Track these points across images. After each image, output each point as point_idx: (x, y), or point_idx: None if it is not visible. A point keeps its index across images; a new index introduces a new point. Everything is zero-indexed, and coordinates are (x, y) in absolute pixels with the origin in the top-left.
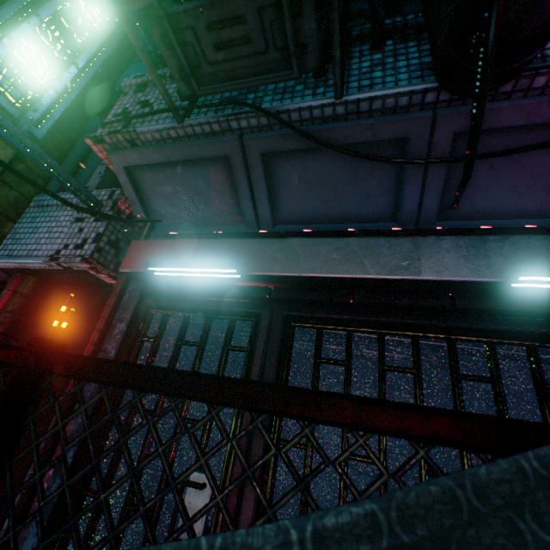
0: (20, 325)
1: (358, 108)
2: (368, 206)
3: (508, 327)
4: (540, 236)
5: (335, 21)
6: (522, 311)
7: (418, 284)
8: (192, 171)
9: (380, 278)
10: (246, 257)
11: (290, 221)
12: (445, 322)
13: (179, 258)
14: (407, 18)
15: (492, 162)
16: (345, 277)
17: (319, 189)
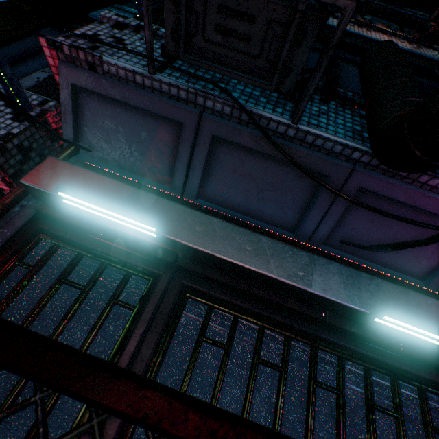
0: None
1: (305, 138)
2: (278, 213)
3: (356, 348)
4: (393, 285)
5: (323, 64)
6: (369, 338)
7: (306, 294)
8: (141, 120)
9: (280, 279)
10: (167, 218)
11: (212, 199)
12: (314, 331)
13: (96, 193)
14: (348, 93)
15: (374, 218)
16: (251, 269)
17: (247, 184)
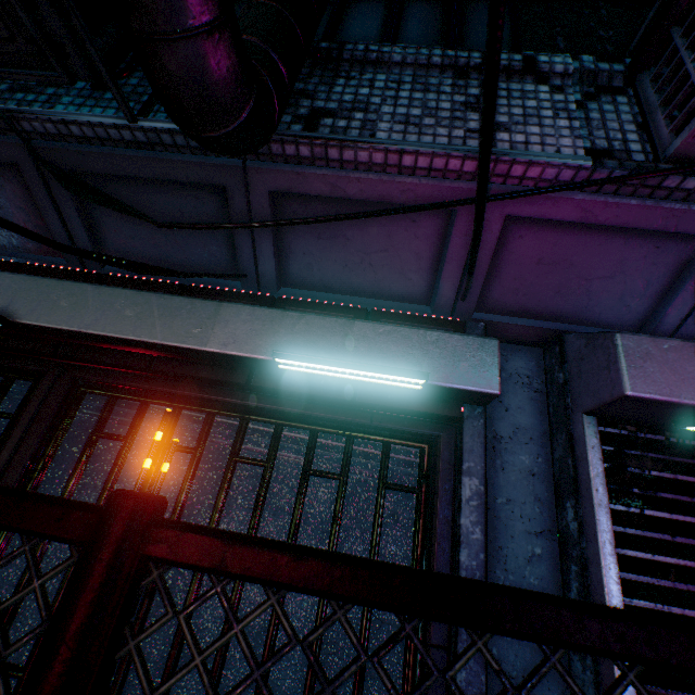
0: None
1: (162, 139)
2: (207, 258)
3: (298, 410)
4: (334, 318)
5: (78, 26)
6: (309, 394)
7: (209, 355)
8: None
9: (166, 344)
10: (24, 300)
11: None
12: (243, 400)
13: None
14: None
15: (319, 231)
16: (129, 339)
17: (147, 228)
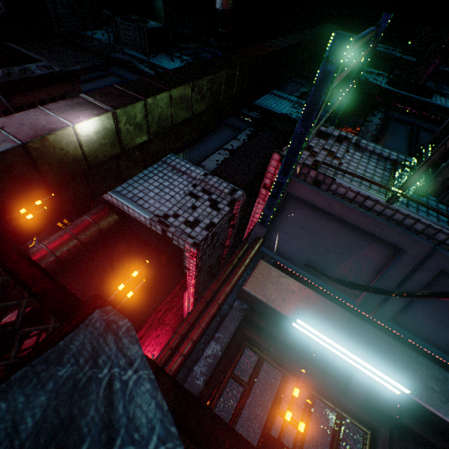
0: (80, 258)
1: None
2: None
3: None
4: None
5: None
6: None
7: None
8: (349, 234)
9: None
10: (395, 364)
11: (406, 326)
12: None
13: (314, 315)
14: None
15: None
16: None
17: None
